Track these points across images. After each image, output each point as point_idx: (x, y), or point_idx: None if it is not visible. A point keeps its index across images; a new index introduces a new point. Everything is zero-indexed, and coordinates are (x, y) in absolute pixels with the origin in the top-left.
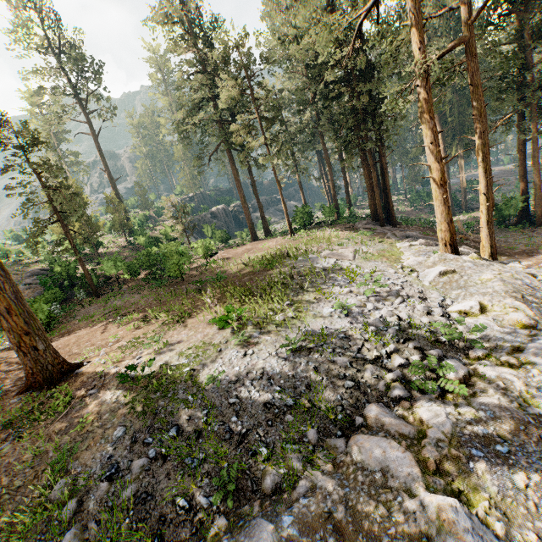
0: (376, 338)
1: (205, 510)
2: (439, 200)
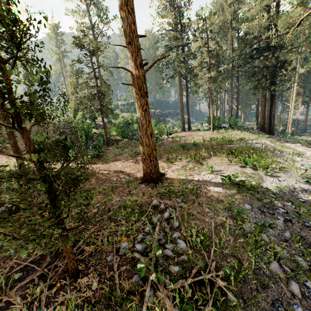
0: None
1: None
2: None
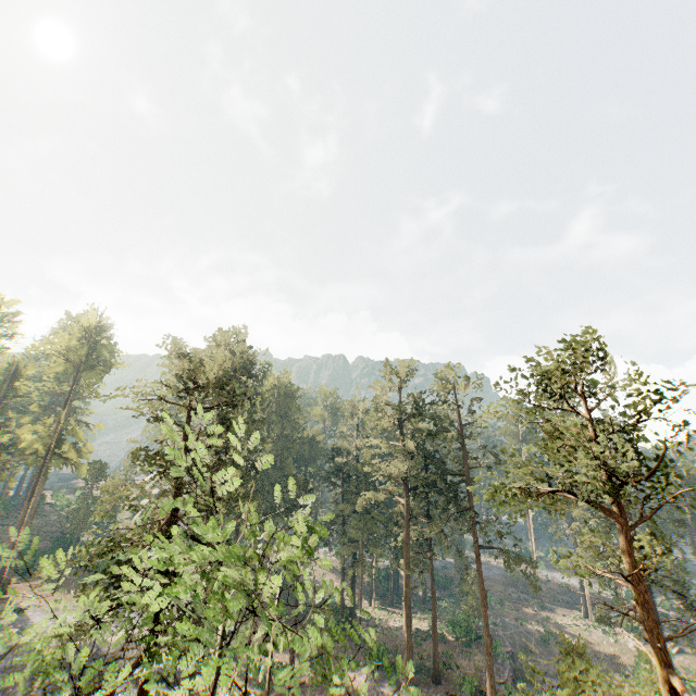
0: None
1: None
2: None
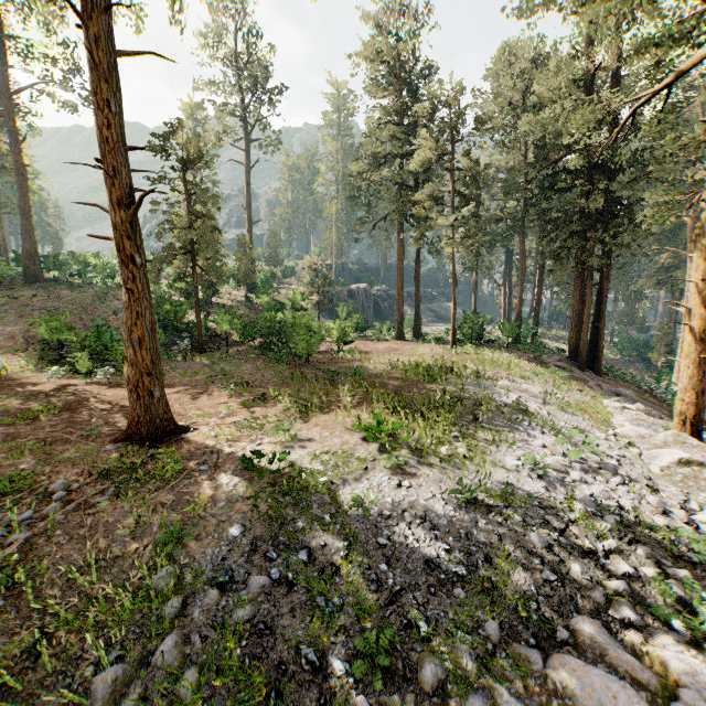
0: (588, 523)
1: (338, 677)
2: (690, 358)
